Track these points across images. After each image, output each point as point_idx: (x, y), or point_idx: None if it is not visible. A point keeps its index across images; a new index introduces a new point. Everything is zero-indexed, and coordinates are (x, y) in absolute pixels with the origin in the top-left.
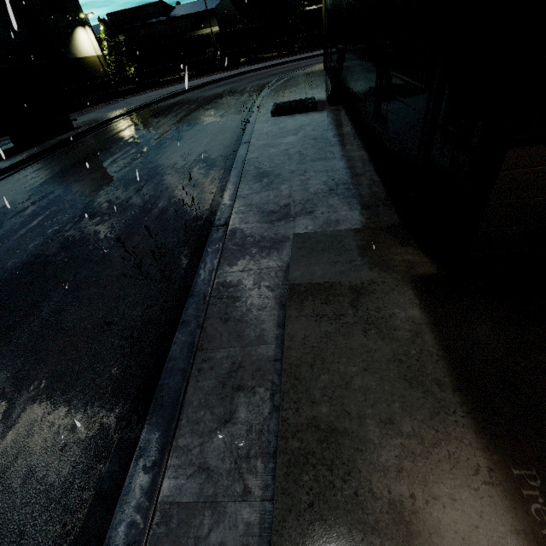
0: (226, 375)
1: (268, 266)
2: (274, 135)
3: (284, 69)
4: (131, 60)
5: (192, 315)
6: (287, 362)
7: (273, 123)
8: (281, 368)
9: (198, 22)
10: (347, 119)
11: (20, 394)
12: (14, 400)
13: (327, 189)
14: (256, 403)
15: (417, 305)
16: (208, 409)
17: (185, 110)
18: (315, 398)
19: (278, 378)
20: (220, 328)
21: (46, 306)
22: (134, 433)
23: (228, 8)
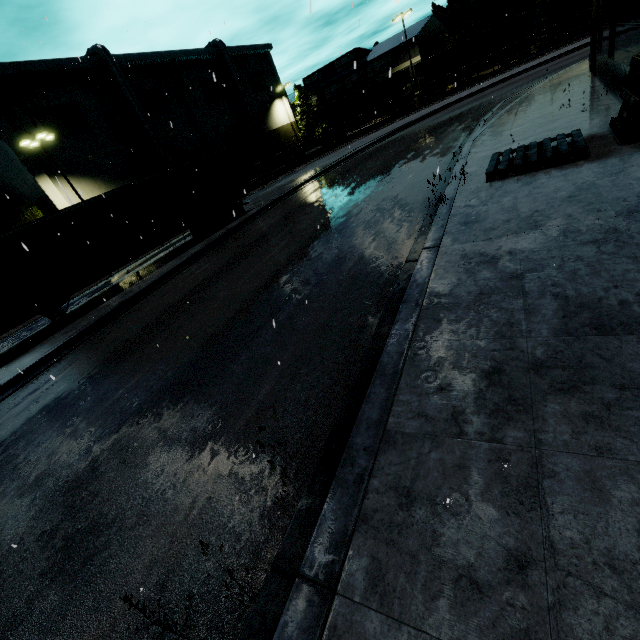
0: None
1: None
2: (489, 227)
3: (511, 86)
4: (319, 121)
5: None
6: None
7: (489, 196)
8: None
9: (395, 58)
10: None
11: None
12: None
13: None
14: None
15: None
16: None
17: (362, 175)
18: None
19: None
20: None
21: None
22: None
23: (434, 30)
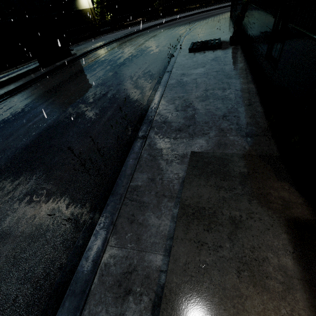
0: (123, 275)
1: (168, 178)
2: (188, 66)
3: (202, 16)
4: (108, 11)
5: (109, 211)
6: (168, 286)
7: (189, 57)
8: (164, 280)
9: None
10: (242, 57)
11: (2, 245)
12: None
13: (220, 115)
14: (140, 312)
15: (290, 254)
16: (105, 306)
17: (135, 45)
18: None
19: (161, 290)
20: (126, 228)
21: (31, 180)
22: (56, 303)
23: None
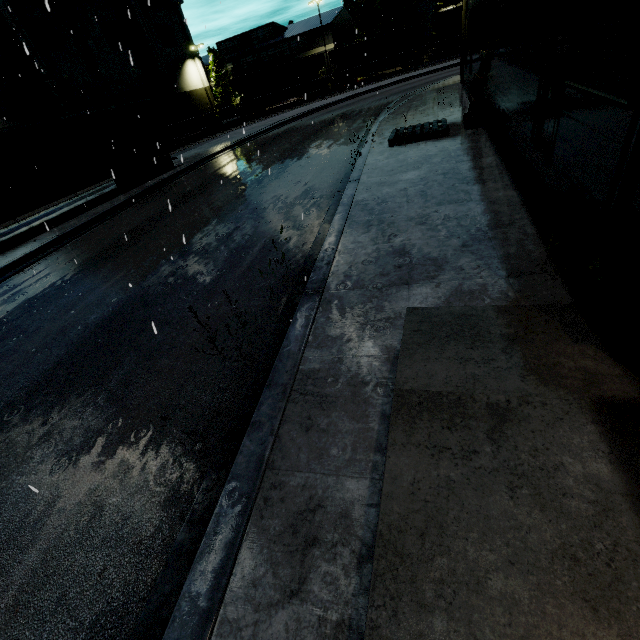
0: (299, 516)
1: (369, 353)
2: (390, 170)
3: (408, 86)
4: (237, 90)
5: (266, 414)
6: (385, 520)
7: (390, 154)
8: (376, 519)
9: (311, 41)
10: (490, 146)
11: (73, 485)
12: (65, 492)
13: (457, 245)
14: (336, 573)
15: (605, 455)
16: (270, 567)
17: (289, 142)
18: (424, 598)
19: (371, 536)
20: (299, 440)
21: (115, 376)
22: (179, 574)
23: (345, 22)
